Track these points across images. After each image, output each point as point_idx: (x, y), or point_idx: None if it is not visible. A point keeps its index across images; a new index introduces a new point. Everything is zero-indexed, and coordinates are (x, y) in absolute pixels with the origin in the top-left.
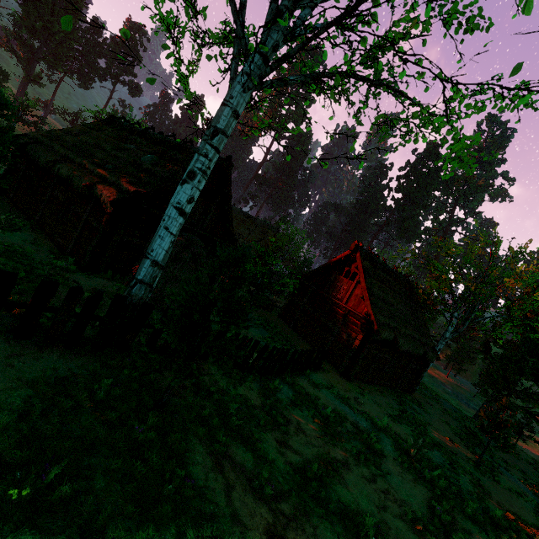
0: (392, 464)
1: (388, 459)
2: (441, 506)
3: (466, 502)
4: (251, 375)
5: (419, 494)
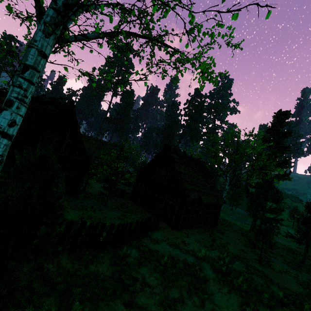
0: (213, 284)
1: (210, 281)
2: (249, 306)
3: (262, 295)
4: (104, 250)
5: (234, 302)
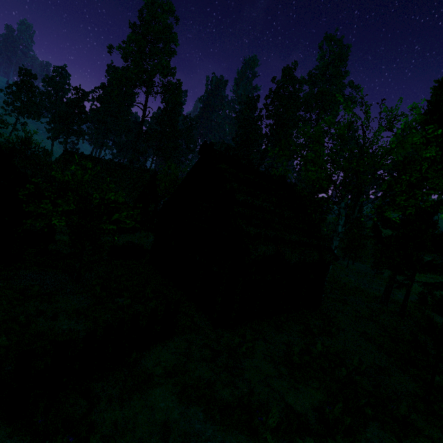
0: None
1: None
2: None
3: None
4: None
5: None
